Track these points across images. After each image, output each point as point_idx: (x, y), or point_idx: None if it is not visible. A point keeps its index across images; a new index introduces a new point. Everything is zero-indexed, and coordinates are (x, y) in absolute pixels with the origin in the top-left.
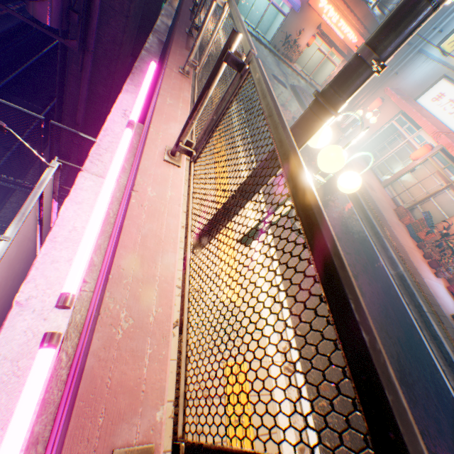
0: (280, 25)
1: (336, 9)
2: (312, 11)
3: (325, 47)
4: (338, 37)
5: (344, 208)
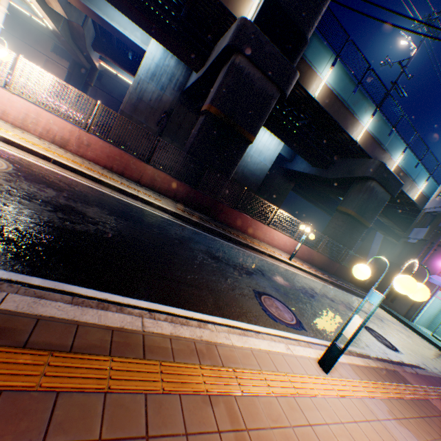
0: None
1: None
2: None
3: None
4: None
5: (18, 240)
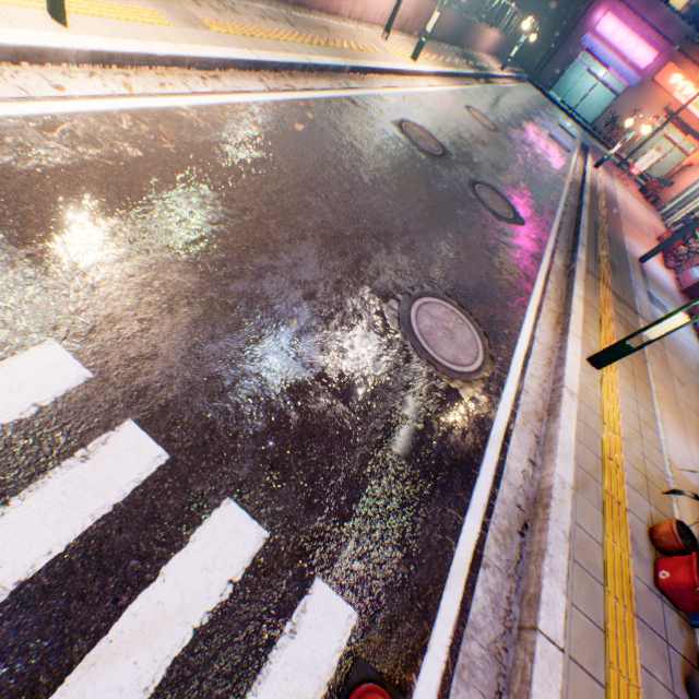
0: (608, 105)
1: (697, 86)
2: (658, 89)
3: (685, 141)
4: (697, 120)
5: (551, 166)
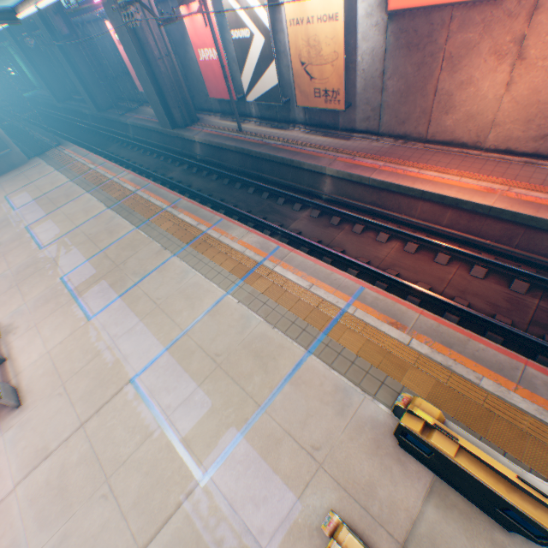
0: None
1: None
2: None
3: None
4: None
5: None
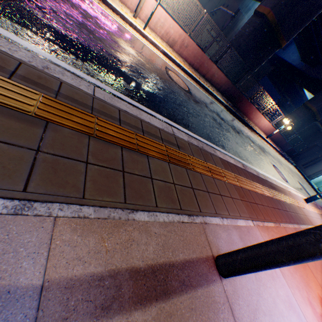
0: None
1: None
2: None
3: None
4: None
5: (232, 145)
